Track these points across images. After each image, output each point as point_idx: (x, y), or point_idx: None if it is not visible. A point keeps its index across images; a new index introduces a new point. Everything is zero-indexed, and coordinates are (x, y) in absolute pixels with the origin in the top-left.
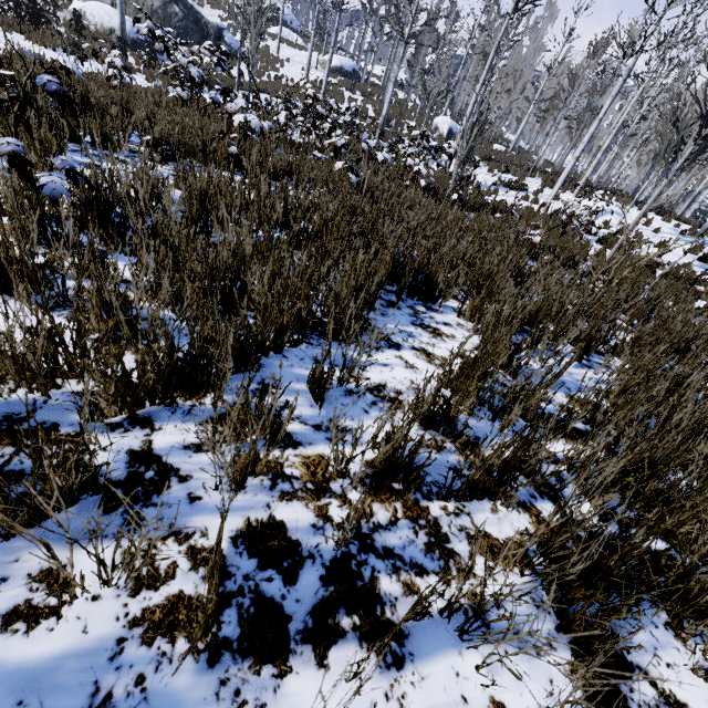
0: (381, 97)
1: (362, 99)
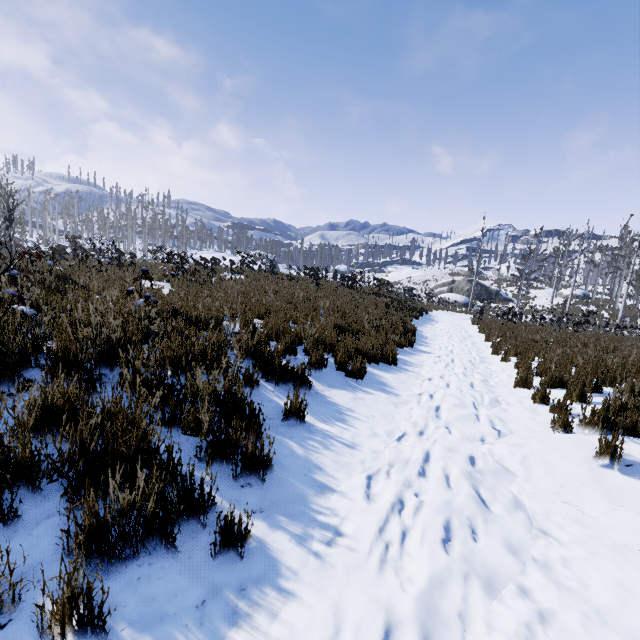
0: (611, 306)
1: (595, 309)
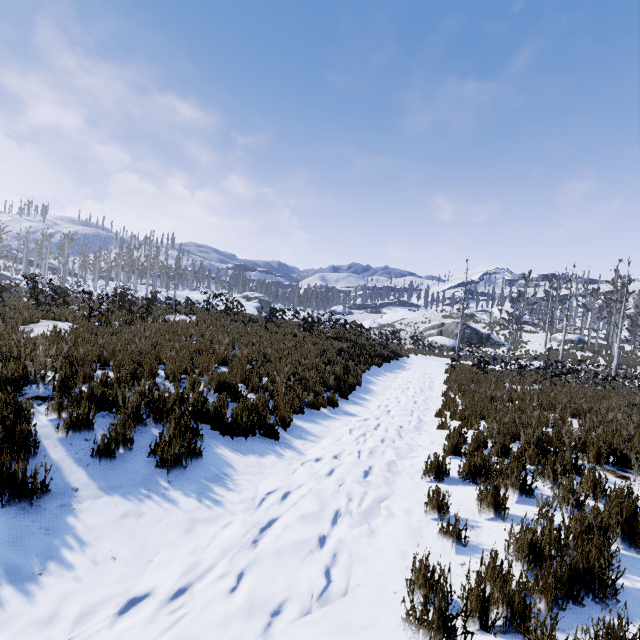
0: (608, 352)
1: (591, 354)
